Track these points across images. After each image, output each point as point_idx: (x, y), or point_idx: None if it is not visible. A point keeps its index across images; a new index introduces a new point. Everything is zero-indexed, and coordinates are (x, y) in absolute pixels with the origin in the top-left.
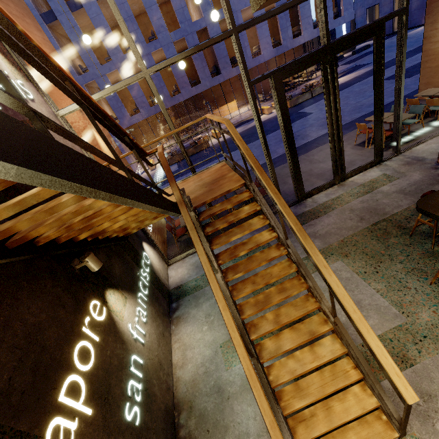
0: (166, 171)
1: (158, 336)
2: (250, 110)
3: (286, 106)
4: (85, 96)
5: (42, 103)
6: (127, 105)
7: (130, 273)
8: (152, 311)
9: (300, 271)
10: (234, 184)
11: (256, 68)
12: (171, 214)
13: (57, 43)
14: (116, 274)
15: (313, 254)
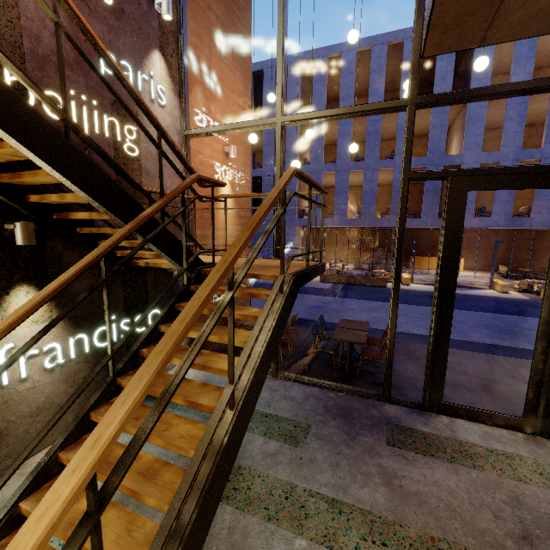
0: (175, 189)
1: (48, 404)
2: (476, 278)
3: (459, 232)
4: (85, 29)
5: (173, 116)
6: (331, 210)
7: (101, 306)
8: (81, 371)
9: (201, 466)
10: (273, 273)
11: (517, 235)
12: (159, 252)
13: (298, 136)
14: (73, 287)
15: (122, 393)
